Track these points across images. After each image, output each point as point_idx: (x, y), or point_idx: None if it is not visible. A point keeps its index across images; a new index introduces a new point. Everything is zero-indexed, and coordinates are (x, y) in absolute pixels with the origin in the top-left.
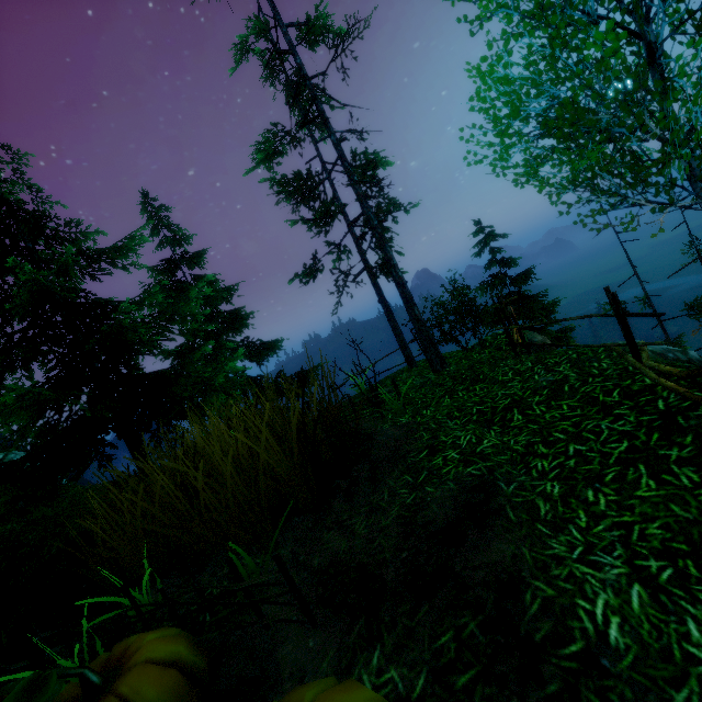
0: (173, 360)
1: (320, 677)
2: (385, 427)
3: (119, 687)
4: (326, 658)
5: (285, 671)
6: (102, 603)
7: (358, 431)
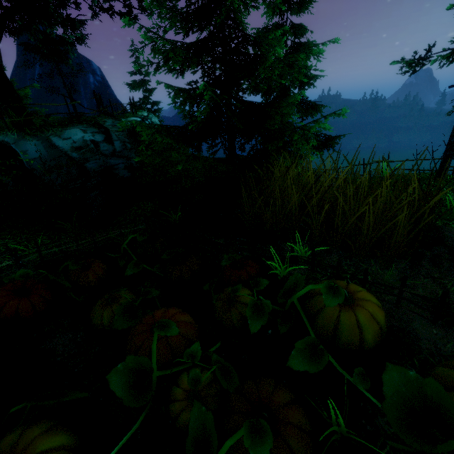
0: (252, 91)
1: (448, 350)
2: (438, 223)
3: (364, 306)
4: (449, 343)
5: (421, 335)
6: (293, 248)
7: (434, 222)
